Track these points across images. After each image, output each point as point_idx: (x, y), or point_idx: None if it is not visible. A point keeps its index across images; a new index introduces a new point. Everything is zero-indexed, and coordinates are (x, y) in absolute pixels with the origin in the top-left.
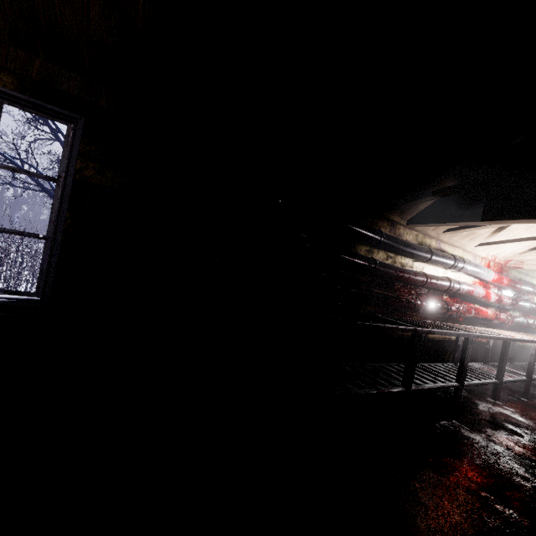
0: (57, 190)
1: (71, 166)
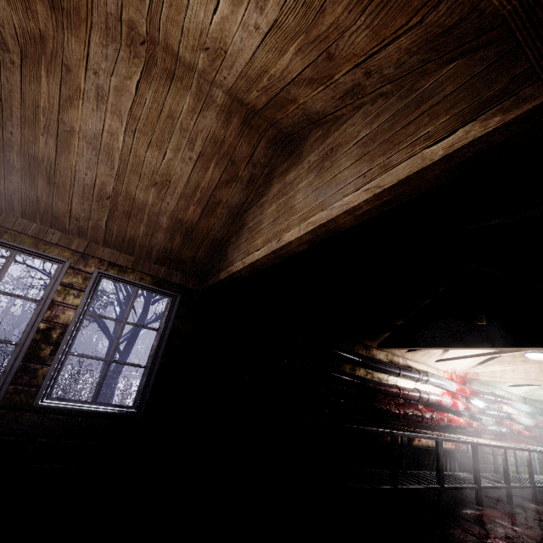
0: (156, 336)
1: (170, 322)
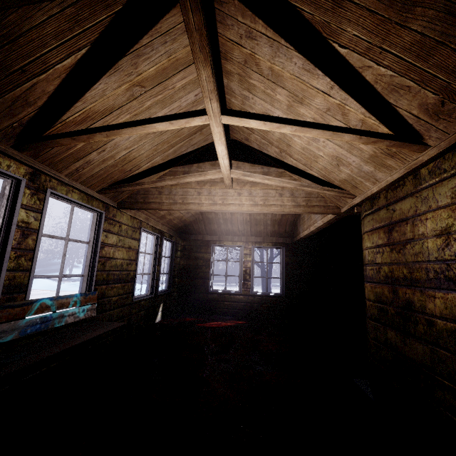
0: (280, 265)
1: (284, 259)
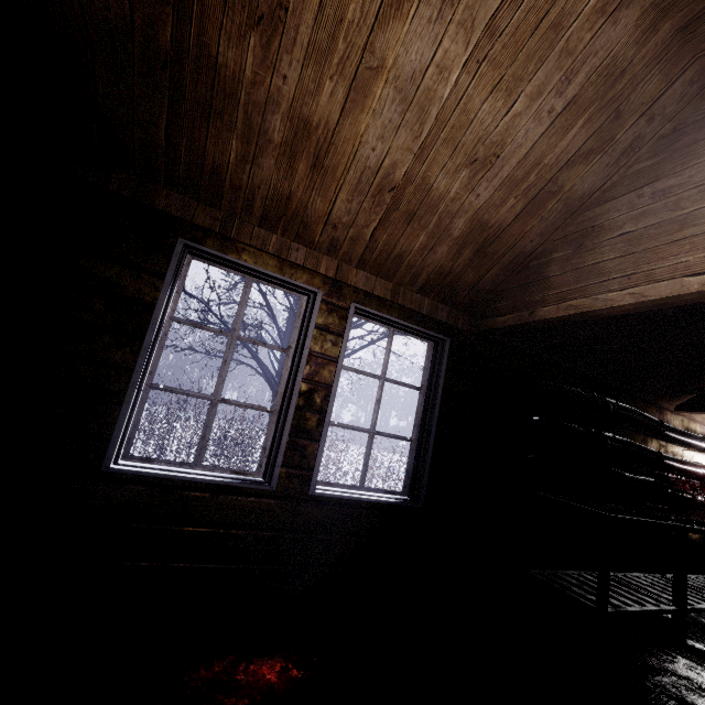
0: (420, 397)
1: (441, 379)
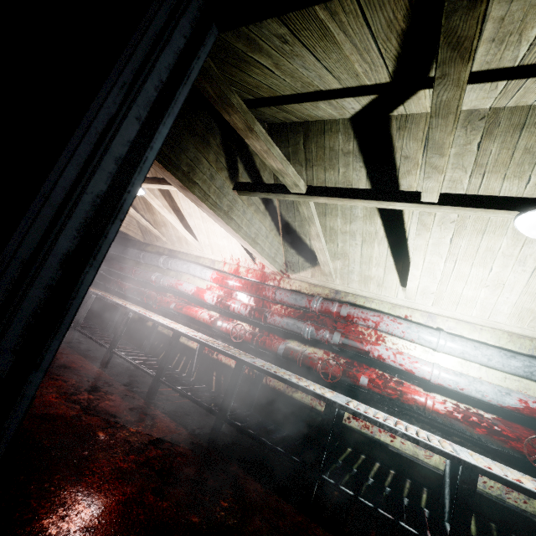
0: None
1: None
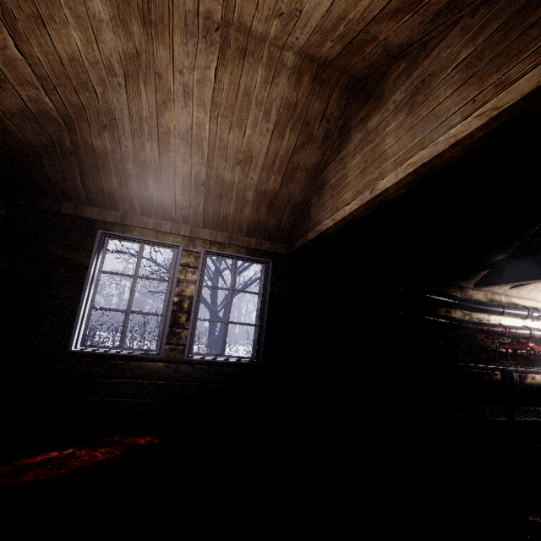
0: (258, 299)
1: (268, 285)
